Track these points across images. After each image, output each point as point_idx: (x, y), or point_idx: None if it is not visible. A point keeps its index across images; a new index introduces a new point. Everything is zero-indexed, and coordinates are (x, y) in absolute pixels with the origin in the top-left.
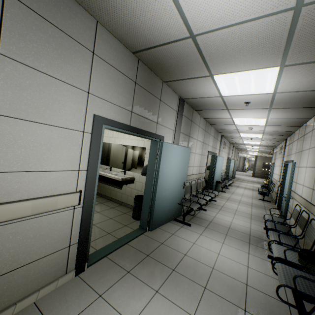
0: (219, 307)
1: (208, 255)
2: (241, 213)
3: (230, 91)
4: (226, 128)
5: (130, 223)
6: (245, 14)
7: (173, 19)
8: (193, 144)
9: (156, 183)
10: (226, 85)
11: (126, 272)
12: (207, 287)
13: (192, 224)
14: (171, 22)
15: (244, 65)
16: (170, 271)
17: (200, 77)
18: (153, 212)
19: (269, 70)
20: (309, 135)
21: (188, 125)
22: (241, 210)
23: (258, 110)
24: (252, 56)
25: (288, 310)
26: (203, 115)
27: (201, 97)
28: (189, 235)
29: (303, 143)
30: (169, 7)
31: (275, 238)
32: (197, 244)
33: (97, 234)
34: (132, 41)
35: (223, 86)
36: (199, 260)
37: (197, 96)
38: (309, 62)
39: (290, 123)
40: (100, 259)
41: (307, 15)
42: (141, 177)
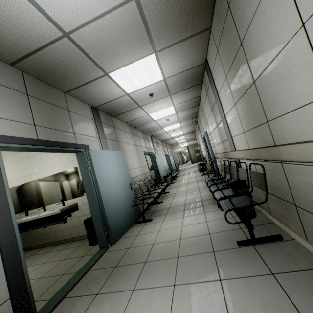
0: (194, 263)
1: (174, 232)
2: (191, 190)
3: (131, 86)
4: (149, 126)
5: (89, 251)
6: (100, 6)
7: (36, 17)
8: (125, 148)
9: (99, 193)
10: (125, 81)
11: (94, 296)
12: (180, 255)
13: (153, 218)
14: (35, 21)
15: (128, 57)
16: (142, 265)
17: (98, 78)
18: (108, 224)
19: (149, 58)
20: (205, 107)
21: (112, 131)
22: (190, 188)
23: (163, 99)
24: (129, 47)
25: (242, 231)
26: (123, 120)
27: (111, 100)
28: (153, 227)
29: (205, 116)
30: (24, 4)
31: (215, 188)
32: (162, 230)
33: (47, 283)
34: (2, 50)
35: (123, 83)
36: (167, 240)
37: (106, 100)
38: (171, 45)
39: (191, 104)
40: (56, 305)
41: (146, 3)
42: (84, 199)
